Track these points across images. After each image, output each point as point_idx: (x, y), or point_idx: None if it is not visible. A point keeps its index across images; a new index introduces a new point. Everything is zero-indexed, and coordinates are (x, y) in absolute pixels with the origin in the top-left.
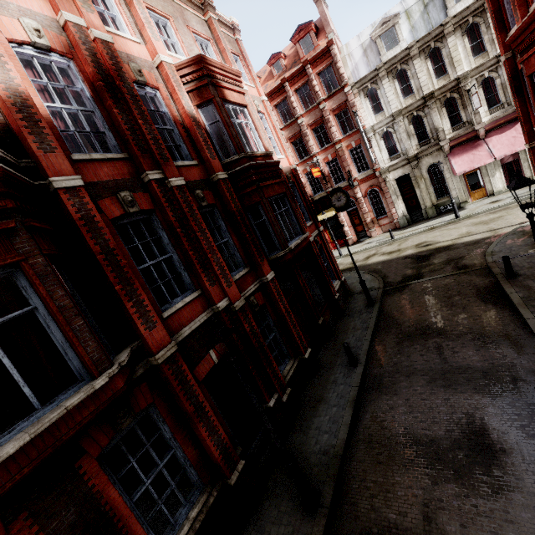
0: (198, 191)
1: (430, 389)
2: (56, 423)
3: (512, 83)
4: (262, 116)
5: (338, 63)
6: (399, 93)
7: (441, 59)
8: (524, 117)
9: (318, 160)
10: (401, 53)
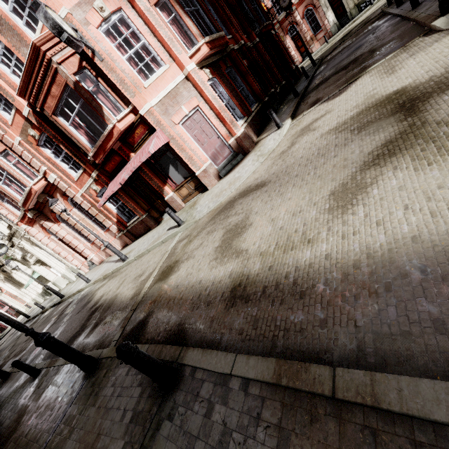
0: None
1: (342, 56)
2: (218, 40)
3: None
4: None
5: None
6: None
7: None
8: None
9: None
10: None
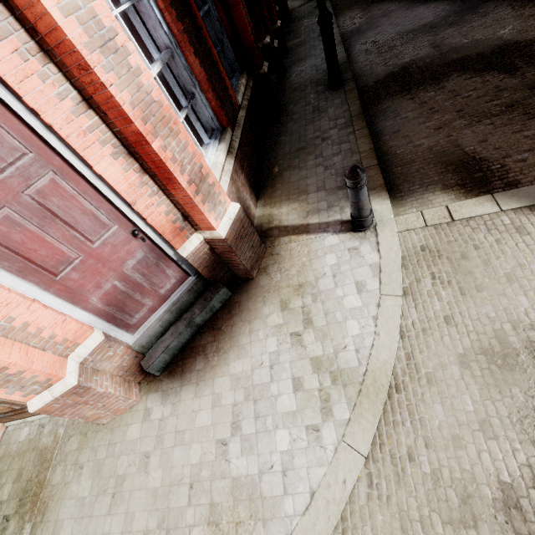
0: None
1: (411, 11)
2: None
3: None
4: None
5: None
6: None
7: None
8: None
9: None
10: None
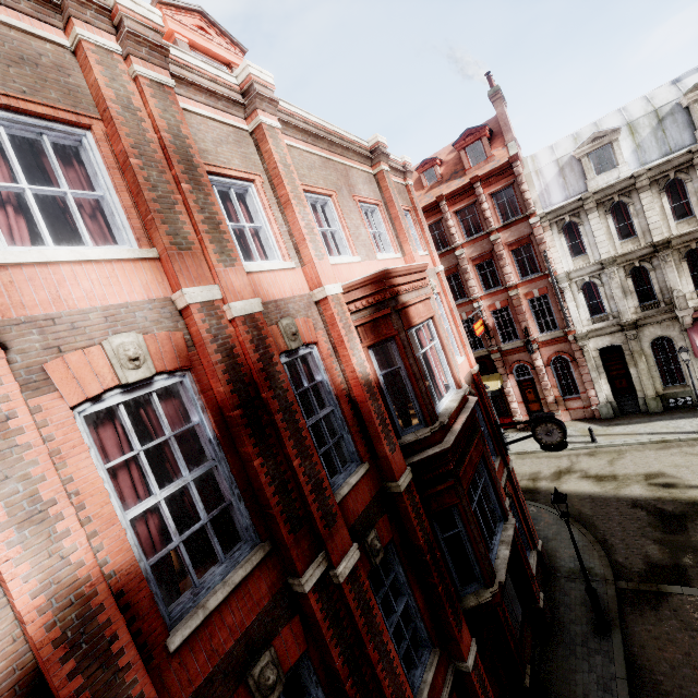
0: (371, 534)
1: None
2: None
3: None
4: (435, 297)
5: (522, 185)
6: (614, 233)
7: (684, 195)
8: None
9: (481, 306)
10: (622, 182)
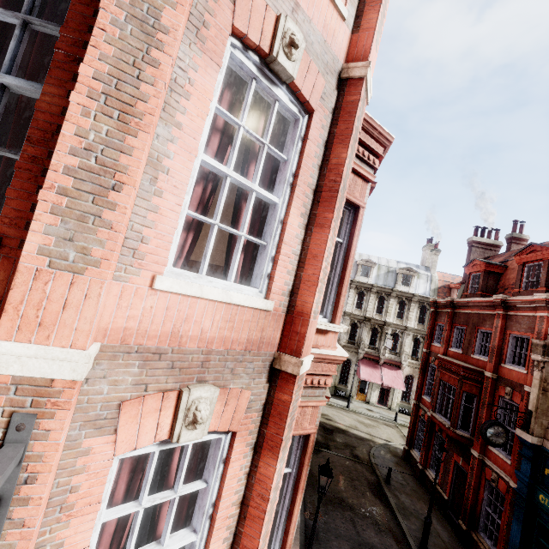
0: None
1: None
2: None
3: (423, 365)
4: None
5: None
6: (355, 303)
7: (383, 305)
8: (420, 386)
9: None
10: (368, 285)
